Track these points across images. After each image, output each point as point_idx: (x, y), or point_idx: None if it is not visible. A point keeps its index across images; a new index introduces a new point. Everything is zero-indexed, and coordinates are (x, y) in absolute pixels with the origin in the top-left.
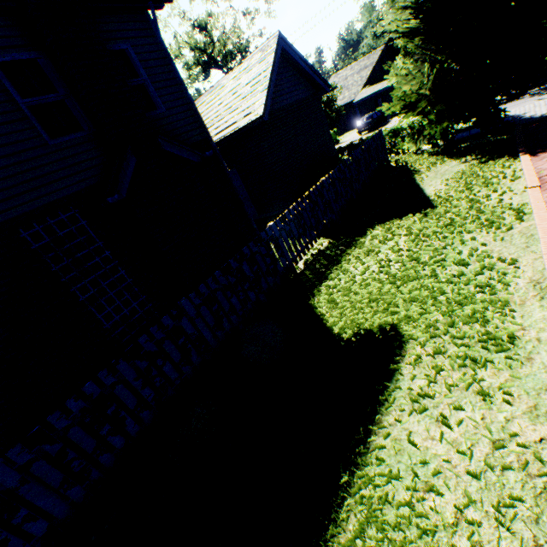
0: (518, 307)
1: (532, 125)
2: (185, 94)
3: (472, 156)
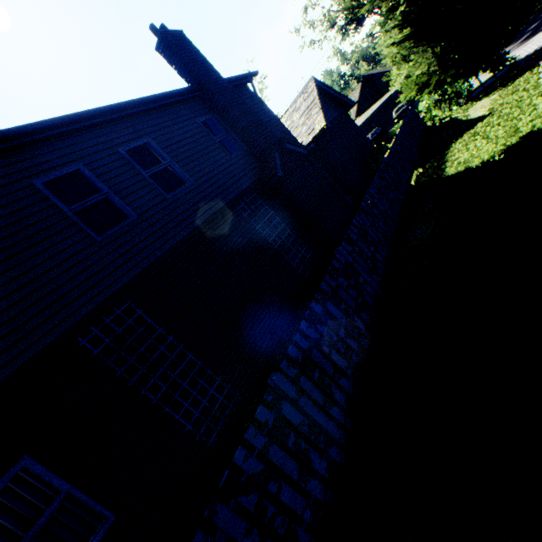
0: None
1: (531, 57)
2: (278, 124)
3: (496, 91)
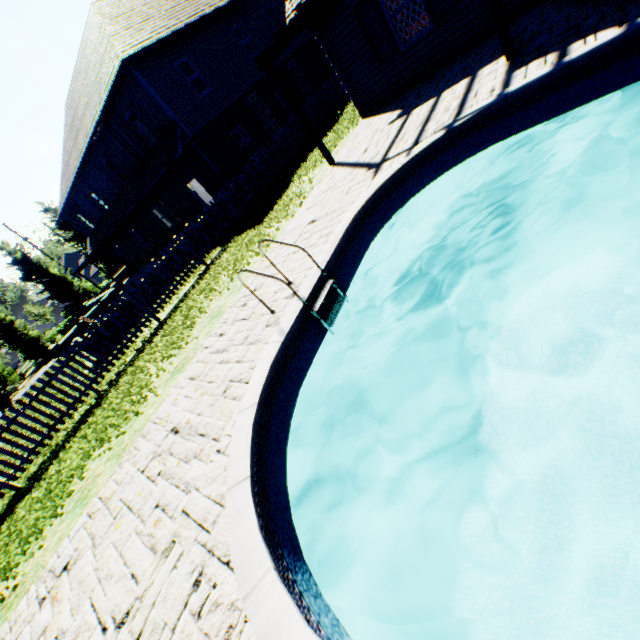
0: None
1: None
2: None
3: None
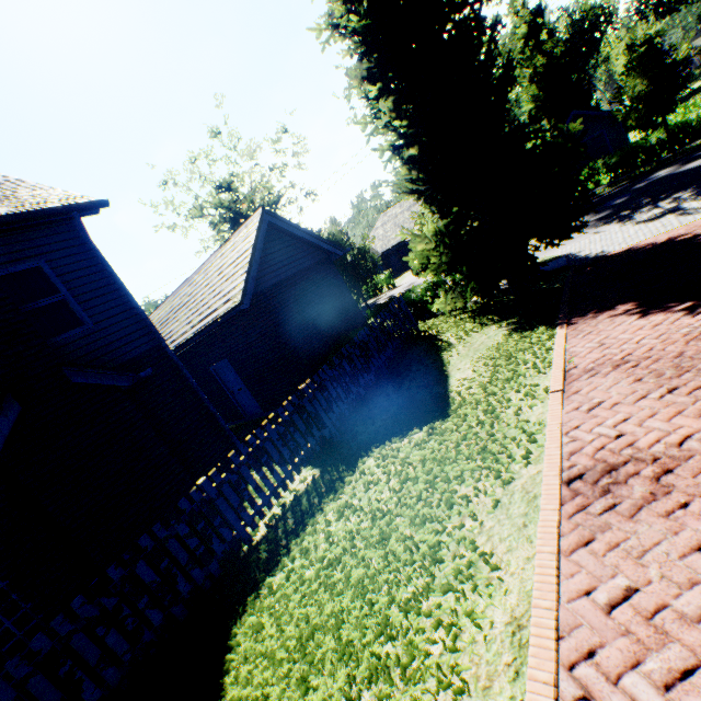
0: (481, 695)
1: (584, 269)
2: (127, 299)
3: (515, 318)
